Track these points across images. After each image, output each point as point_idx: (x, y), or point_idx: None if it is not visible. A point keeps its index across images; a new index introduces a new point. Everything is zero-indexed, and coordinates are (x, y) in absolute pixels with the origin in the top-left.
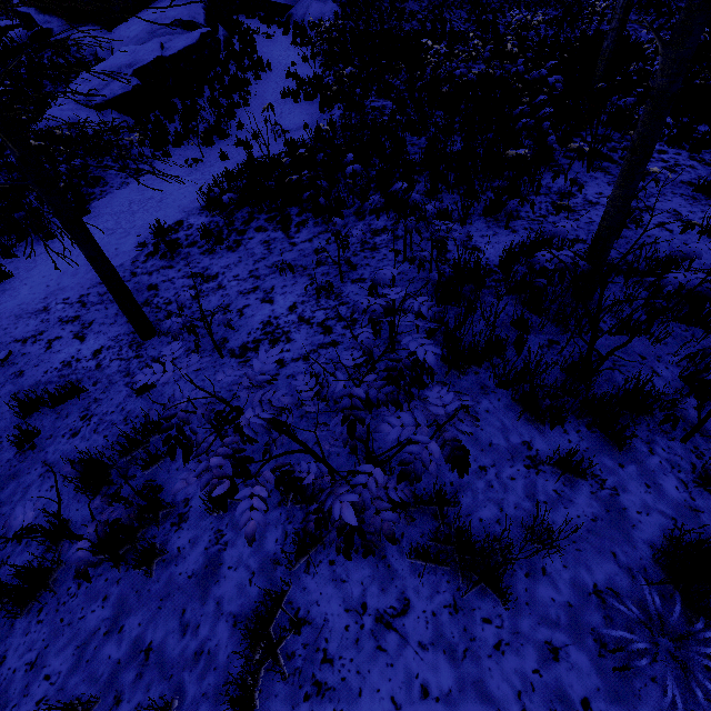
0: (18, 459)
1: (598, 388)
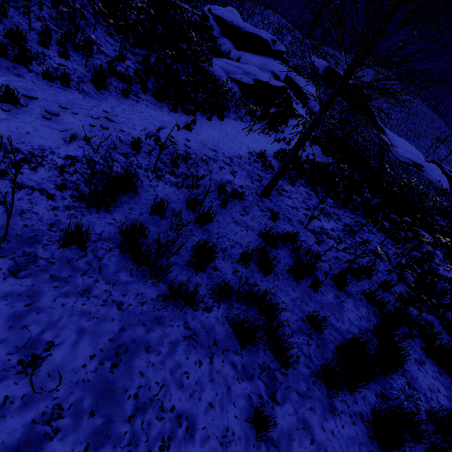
0: (219, 208)
1: None
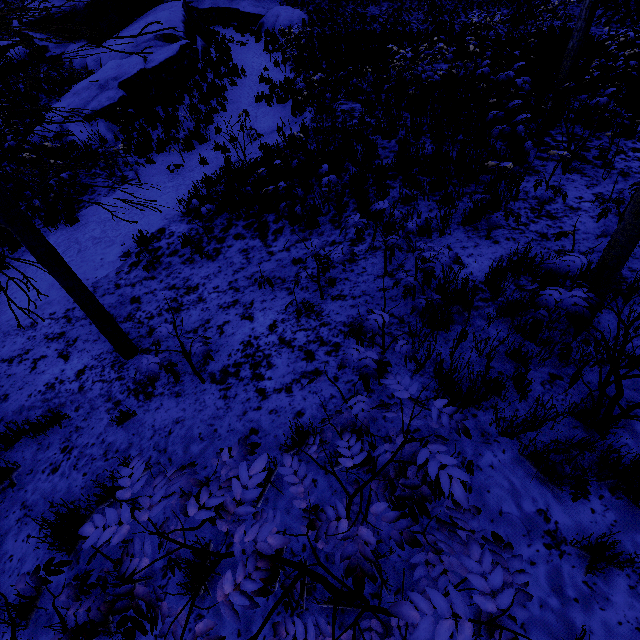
0: None
1: (615, 437)
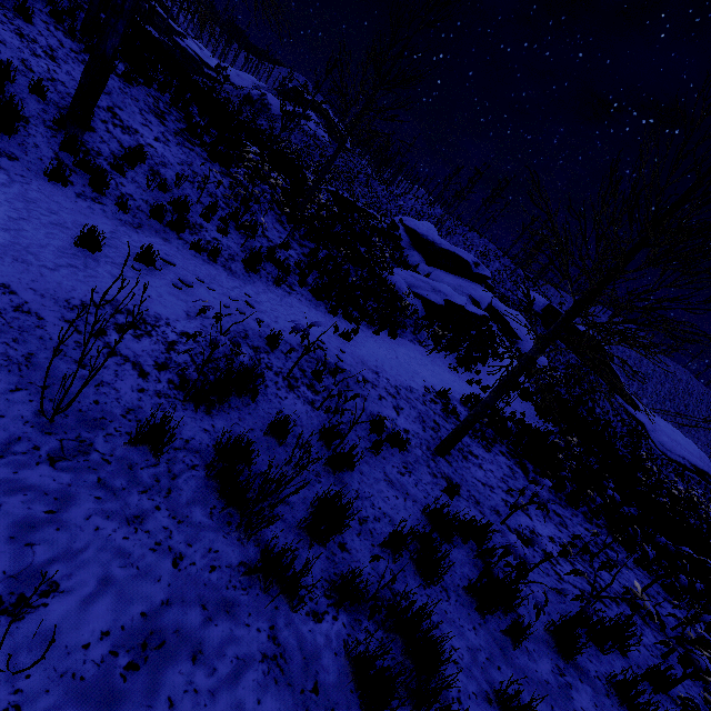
0: (367, 452)
1: None
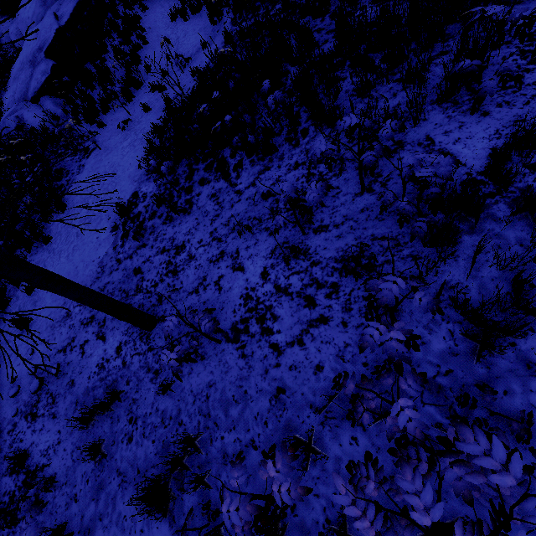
0: (98, 468)
1: None
